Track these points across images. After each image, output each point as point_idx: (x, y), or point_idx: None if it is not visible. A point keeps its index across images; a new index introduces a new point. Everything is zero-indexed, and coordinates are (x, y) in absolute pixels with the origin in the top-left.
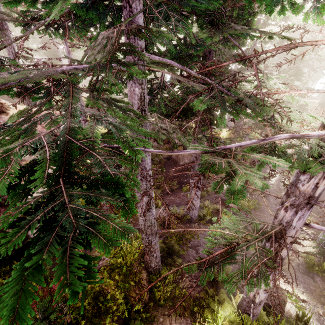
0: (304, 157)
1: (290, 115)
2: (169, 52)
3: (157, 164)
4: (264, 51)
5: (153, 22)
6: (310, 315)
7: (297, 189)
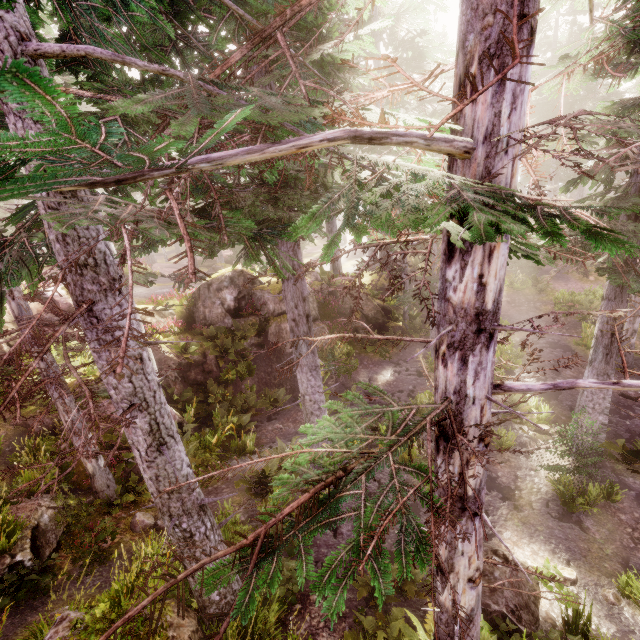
0: (416, 201)
1: (364, 113)
2: (154, 84)
3: (239, 361)
4: (294, 4)
5: (77, 3)
6: (588, 611)
7: (450, 305)
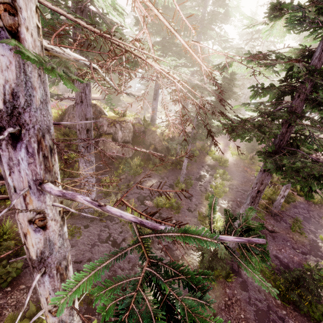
0: None
1: None
2: None
3: None
4: None
5: None
6: None
7: None
